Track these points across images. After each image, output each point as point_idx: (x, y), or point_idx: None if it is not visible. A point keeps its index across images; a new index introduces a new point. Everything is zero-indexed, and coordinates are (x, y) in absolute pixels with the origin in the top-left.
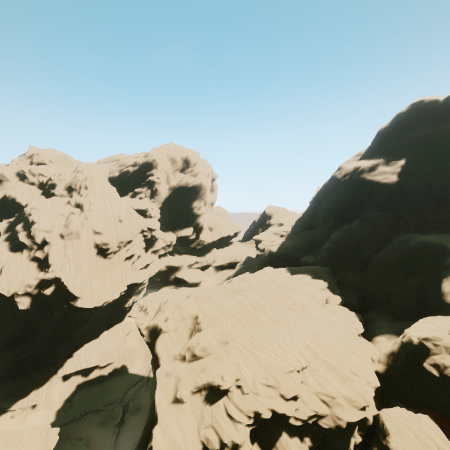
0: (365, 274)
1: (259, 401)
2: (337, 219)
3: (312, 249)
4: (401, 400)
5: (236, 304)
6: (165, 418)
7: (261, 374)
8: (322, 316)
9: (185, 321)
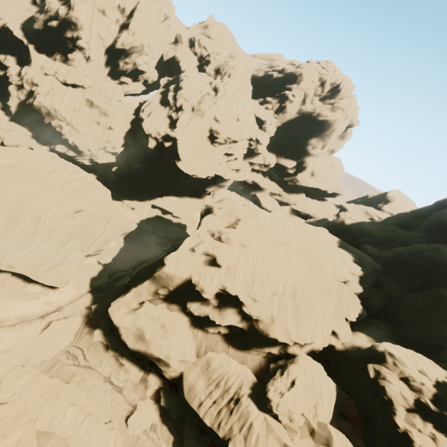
0: (411, 295)
1: (234, 284)
2: (440, 235)
3: (384, 245)
4: (335, 375)
5: (272, 232)
6: (182, 252)
7: (248, 274)
8: (328, 284)
9: (230, 217)
